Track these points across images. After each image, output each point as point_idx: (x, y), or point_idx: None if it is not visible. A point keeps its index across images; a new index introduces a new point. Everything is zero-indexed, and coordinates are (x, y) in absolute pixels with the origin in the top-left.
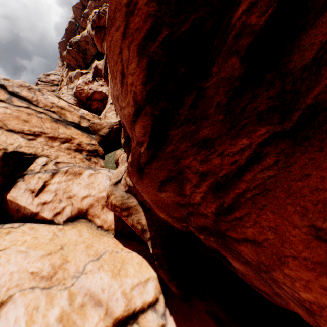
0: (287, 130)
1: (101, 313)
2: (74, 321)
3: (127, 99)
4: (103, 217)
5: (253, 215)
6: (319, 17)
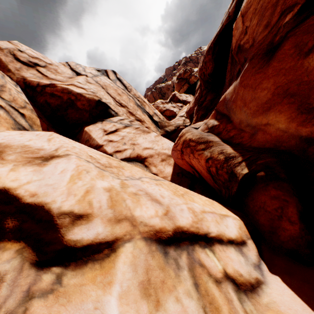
0: None
1: (158, 211)
2: (124, 198)
3: None
4: (160, 168)
5: None
6: None
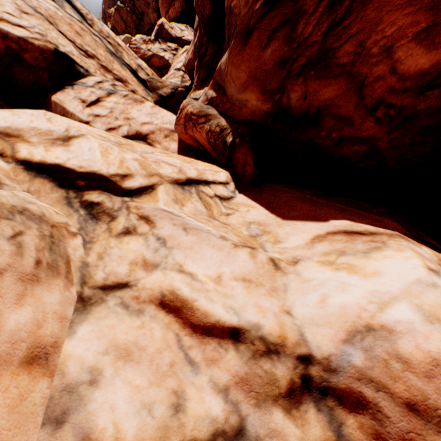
0: None
1: (175, 170)
2: (149, 164)
3: None
4: (165, 145)
5: (360, 15)
6: None
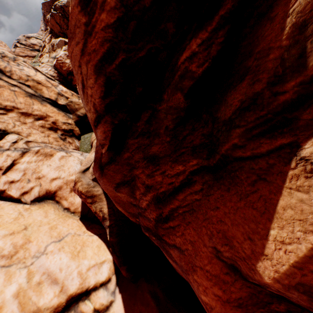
0: (211, 165)
1: (56, 291)
2: (30, 297)
3: (88, 106)
4: (71, 200)
5: (182, 227)
6: (239, 83)
